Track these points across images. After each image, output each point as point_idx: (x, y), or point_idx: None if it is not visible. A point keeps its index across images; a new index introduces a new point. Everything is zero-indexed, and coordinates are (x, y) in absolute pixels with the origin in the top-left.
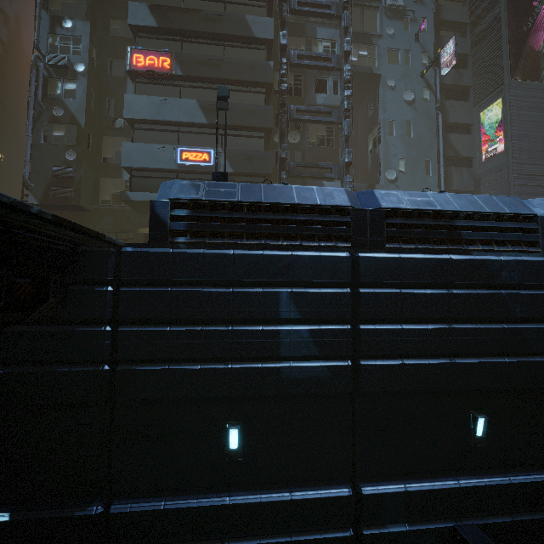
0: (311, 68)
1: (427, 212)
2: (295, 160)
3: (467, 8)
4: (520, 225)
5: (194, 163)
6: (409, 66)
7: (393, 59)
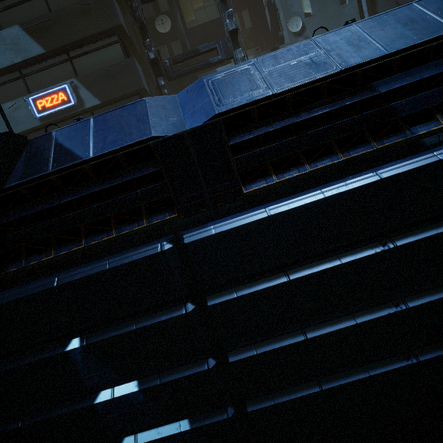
0: None
1: (314, 87)
2: (175, 54)
3: None
4: None
5: (54, 110)
6: None
7: None
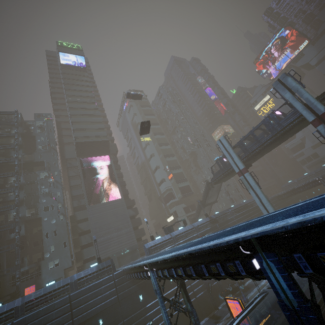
0: (1, 231)
1: None
2: None
3: (80, 179)
4: (8, 313)
5: None
6: (53, 210)
7: (47, 209)
